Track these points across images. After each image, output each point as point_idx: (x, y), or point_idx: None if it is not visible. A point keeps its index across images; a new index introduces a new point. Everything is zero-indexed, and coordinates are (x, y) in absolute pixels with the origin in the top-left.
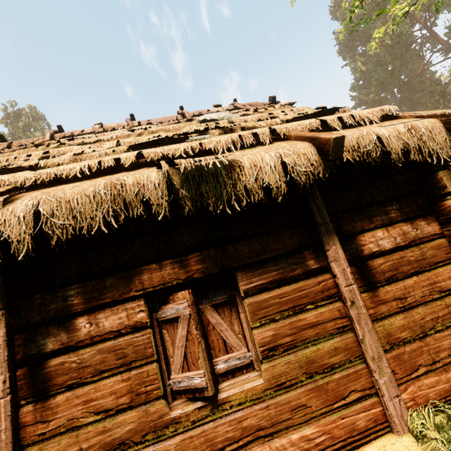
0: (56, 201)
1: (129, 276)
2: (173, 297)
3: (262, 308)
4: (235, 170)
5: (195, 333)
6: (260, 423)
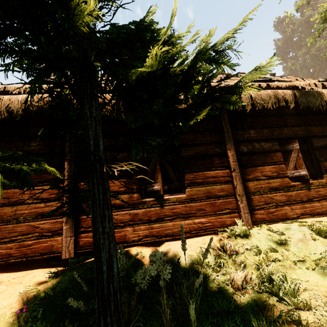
0: (256, 93)
1: (272, 130)
2: (288, 142)
3: (323, 154)
4: (321, 94)
5: (301, 156)
6: (325, 194)
